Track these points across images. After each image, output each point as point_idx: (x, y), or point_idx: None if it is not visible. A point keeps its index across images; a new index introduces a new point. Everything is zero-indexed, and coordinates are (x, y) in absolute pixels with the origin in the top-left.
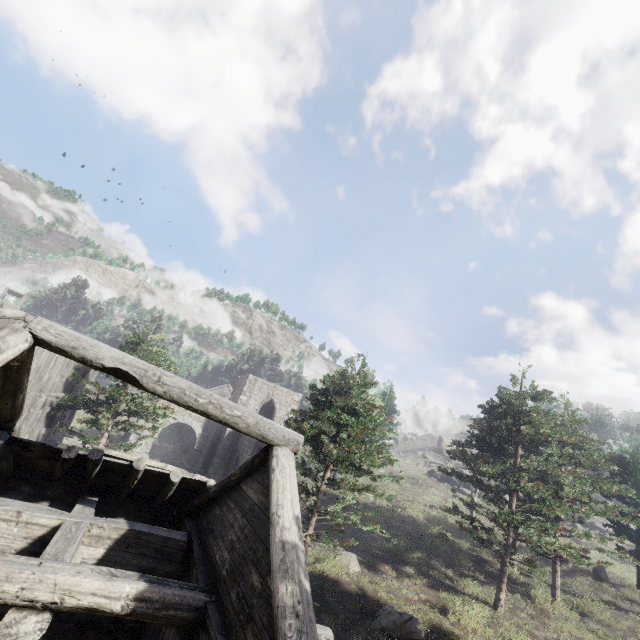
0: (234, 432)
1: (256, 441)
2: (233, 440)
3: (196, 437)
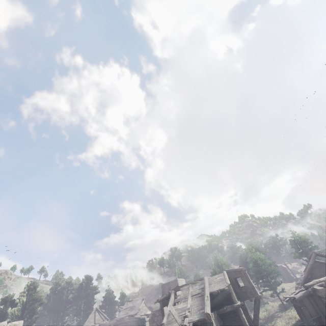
0: None
1: None
2: None
3: None
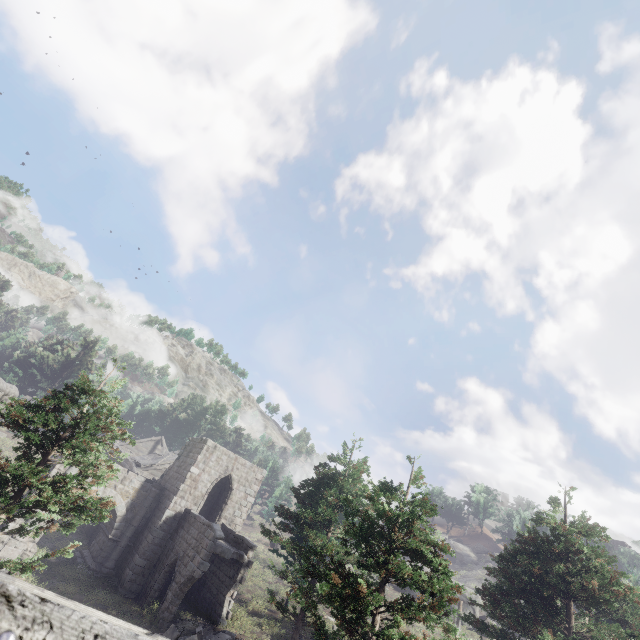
0: (173, 518)
1: (210, 544)
2: (169, 530)
3: (115, 520)
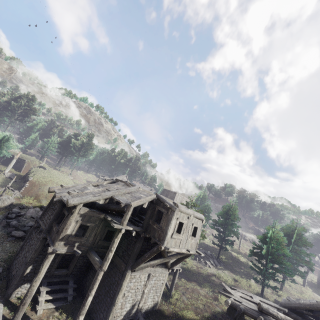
0: None
1: None
2: None
3: None
